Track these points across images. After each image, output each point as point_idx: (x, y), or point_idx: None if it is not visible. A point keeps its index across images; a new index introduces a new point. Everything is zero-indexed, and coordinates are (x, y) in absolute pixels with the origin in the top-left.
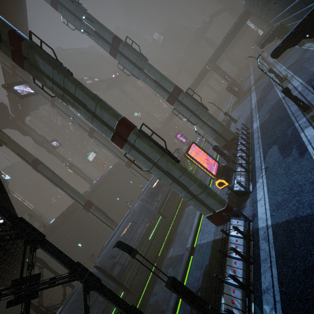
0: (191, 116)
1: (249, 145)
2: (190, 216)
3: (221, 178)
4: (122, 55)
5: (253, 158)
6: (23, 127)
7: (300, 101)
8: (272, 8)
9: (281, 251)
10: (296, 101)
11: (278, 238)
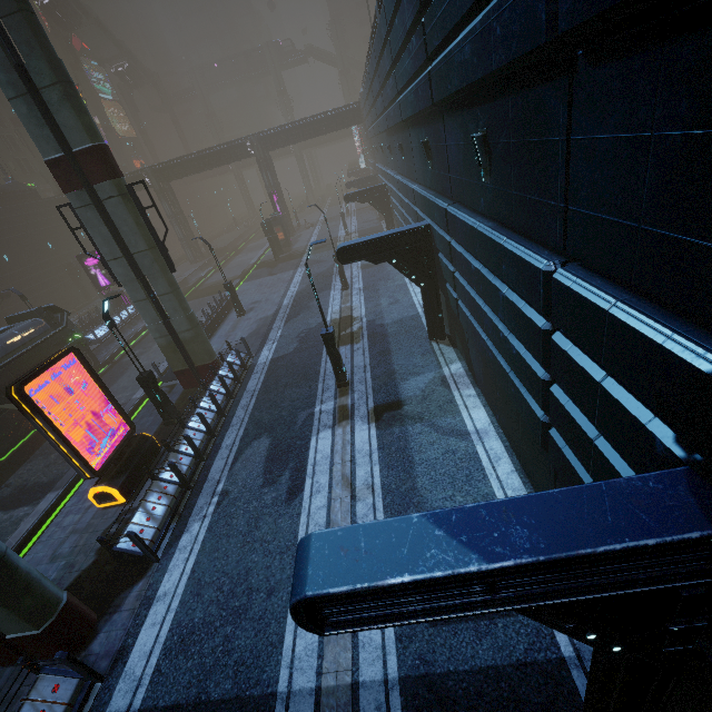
0: (117, 259)
1: (231, 402)
2: None
3: (111, 482)
4: None
5: (218, 445)
6: None
7: (341, 367)
8: (386, 150)
9: None
10: (335, 364)
11: None
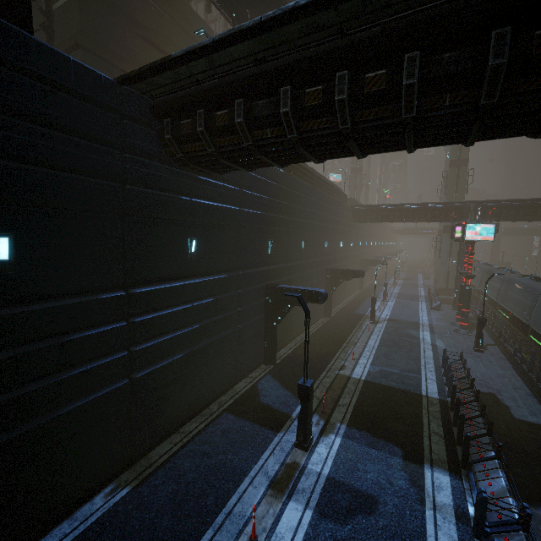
0: None
1: None
2: None
3: None
4: None
5: None
6: None
7: None
8: None
9: None
10: None
11: None
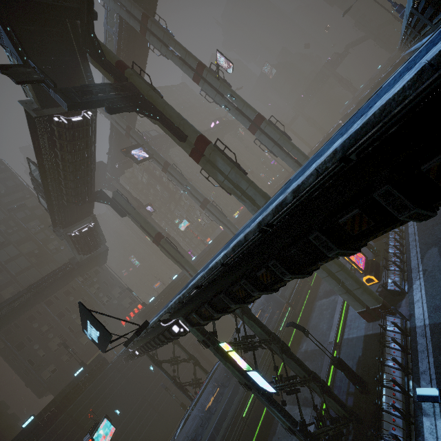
0: None
1: (403, 240)
2: (325, 310)
3: (370, 274)
4: (263, 132)
5: (408, 256)
6: (119, 189)
7: None
8: None
9: (438, 345)
10: None
11: (435, 335)
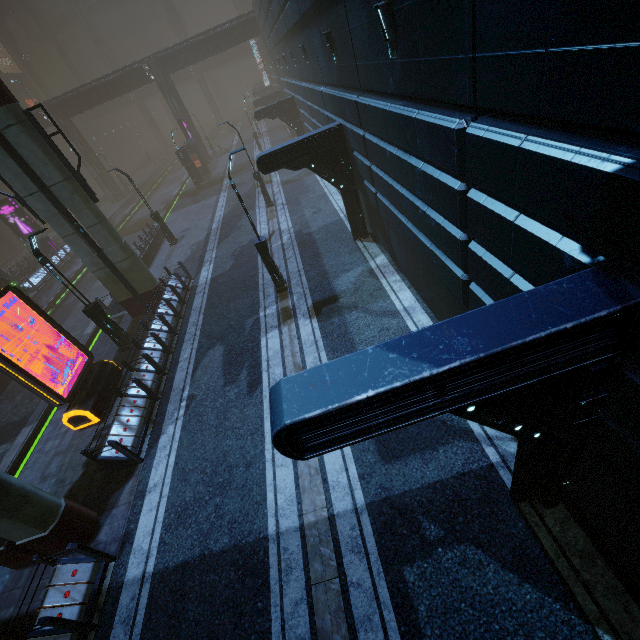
0: (34, 194)
1: (180, 321)
2: None
3: (82, 406)
4: None
5: (176, 359)
6: None
7: (277, 273)
8: (288, 59)
9: None
10: (272, 272)
11: (155, 619)
